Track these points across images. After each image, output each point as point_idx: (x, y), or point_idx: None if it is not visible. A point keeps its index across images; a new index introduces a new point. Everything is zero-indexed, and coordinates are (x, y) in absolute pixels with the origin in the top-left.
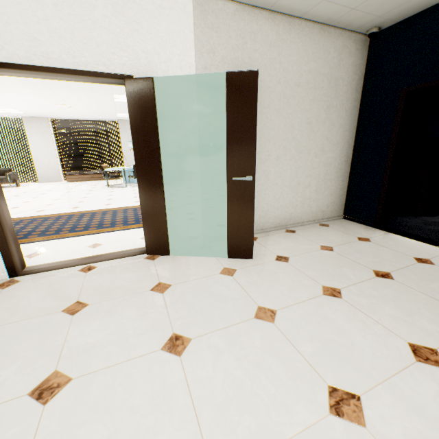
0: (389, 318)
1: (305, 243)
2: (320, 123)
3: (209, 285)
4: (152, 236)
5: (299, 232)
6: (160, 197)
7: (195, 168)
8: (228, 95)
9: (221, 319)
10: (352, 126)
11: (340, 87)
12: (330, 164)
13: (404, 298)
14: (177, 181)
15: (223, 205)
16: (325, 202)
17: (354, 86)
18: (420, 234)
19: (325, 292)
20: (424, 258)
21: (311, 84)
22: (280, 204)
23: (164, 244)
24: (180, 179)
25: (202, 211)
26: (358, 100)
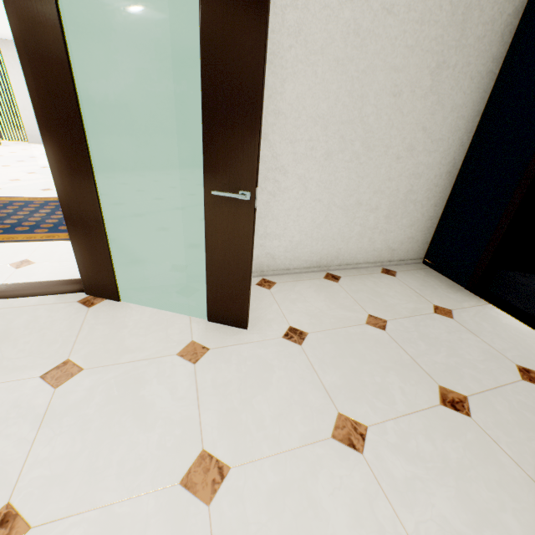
0: (436, 530)
1: (346, 307)
2: (418, 97)
3: (145, 379)
4: (90, 269)
5: (344, 282)
6: (94, 208)
7: (170, 158)
8: (204, 1)
9: (118, 476)
10: (476, 110)
11: (472, 26)
12: (420, 176)
13: (479, 471)
14: (135, 179)
15: None
16: (399, 236)
17: (501, 27)
18: None
19: (337, 431)
20: None
21: (416, 12)
22: (323, 234)
23: (110, 284)
24: (141, 176)
25: (183, 234)
26: (499, 59)
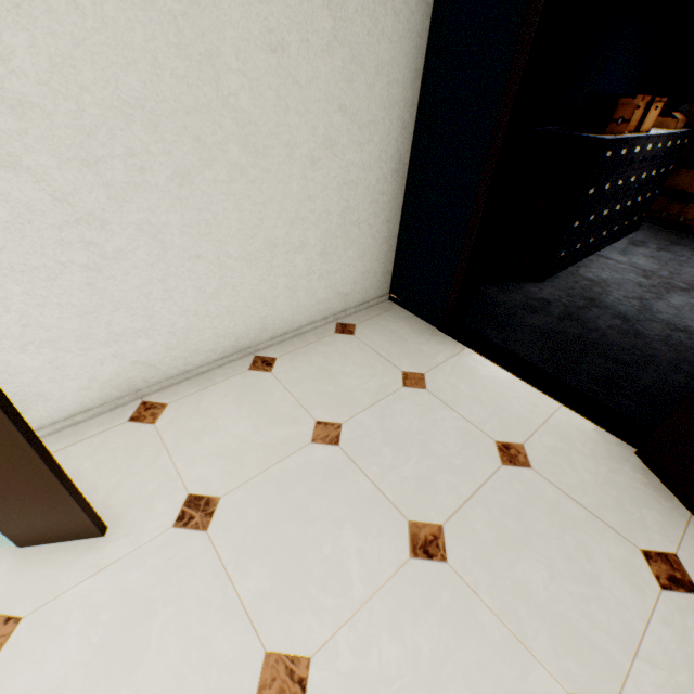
0: None
1: (282, 418)
2: (317, 50)
3: None
4: None
5: (282, 368)
6: None
7: None
8: None
9: None
10: (414, 69)
11: None
12: (356, 184)
13: (457, 659)
14: None
15: (5, 352)
16: (349, 275)
17: None
18: (516, 346)
19: None
20: (516, 441)
21: None
22: (228, 304)
23: None
24: None
25: None
26: None
